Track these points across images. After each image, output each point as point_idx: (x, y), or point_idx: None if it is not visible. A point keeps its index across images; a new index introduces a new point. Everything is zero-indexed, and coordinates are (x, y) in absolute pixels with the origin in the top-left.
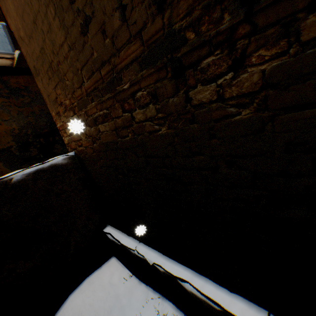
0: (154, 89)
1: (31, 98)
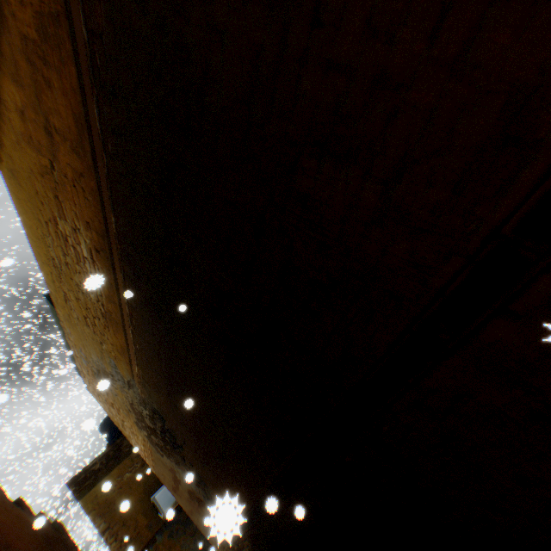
0: (237, 546)
1: None
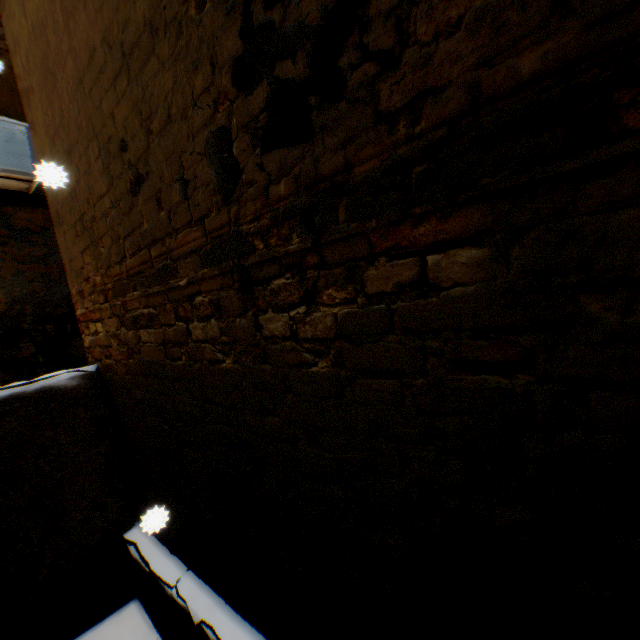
0: (218, 299)
1: (49, 249)
